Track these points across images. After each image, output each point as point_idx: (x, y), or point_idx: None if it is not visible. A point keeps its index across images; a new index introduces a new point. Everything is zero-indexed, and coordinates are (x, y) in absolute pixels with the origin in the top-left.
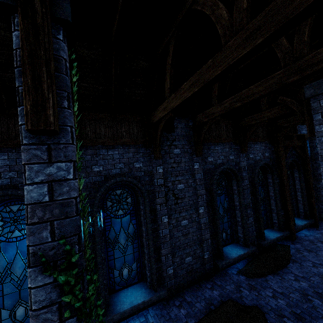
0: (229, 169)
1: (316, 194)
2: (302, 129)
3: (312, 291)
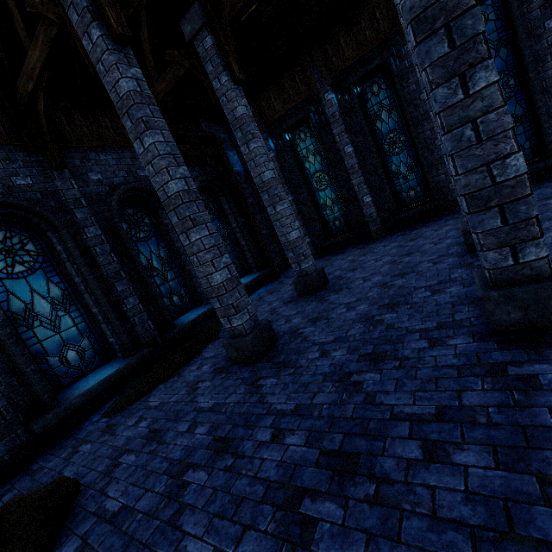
0: (13, 206)
1: (271, 231)
2: (218, 131)
3: (210, 372)
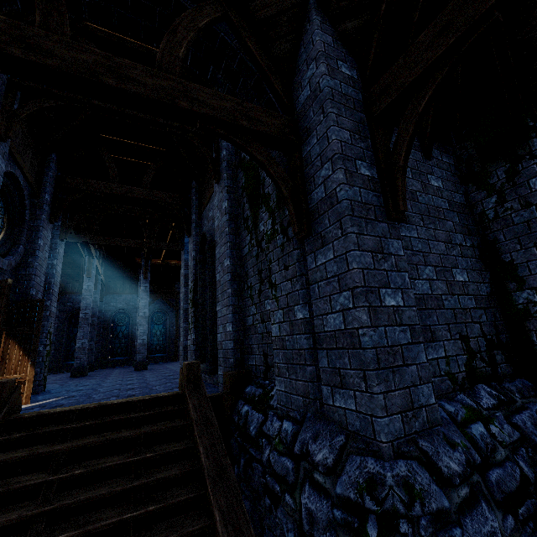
0: None
1: None
2: None
3: None
